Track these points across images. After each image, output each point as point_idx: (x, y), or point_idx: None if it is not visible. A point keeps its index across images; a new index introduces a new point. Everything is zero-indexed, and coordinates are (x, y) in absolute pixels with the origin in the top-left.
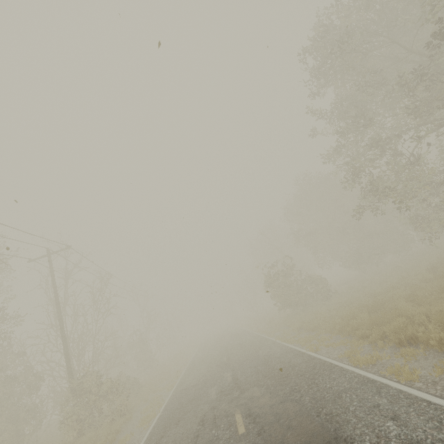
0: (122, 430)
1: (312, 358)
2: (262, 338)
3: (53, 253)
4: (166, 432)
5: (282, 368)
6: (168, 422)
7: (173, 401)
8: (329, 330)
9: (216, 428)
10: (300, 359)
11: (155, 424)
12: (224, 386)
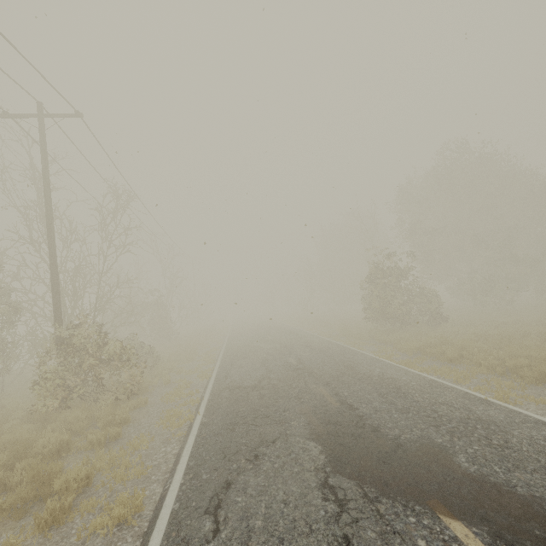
0: (131, 420)
1: (534, 420)
2: (345, 348)
3: (49, 116)
4: (234, 476)
5: (466, 420)
6: (227, 447)
7: (220, 402)
8: (500, 371)
9: (403, 542)
10: (498, 413)
11: (196, 437)
12: (329, 411)
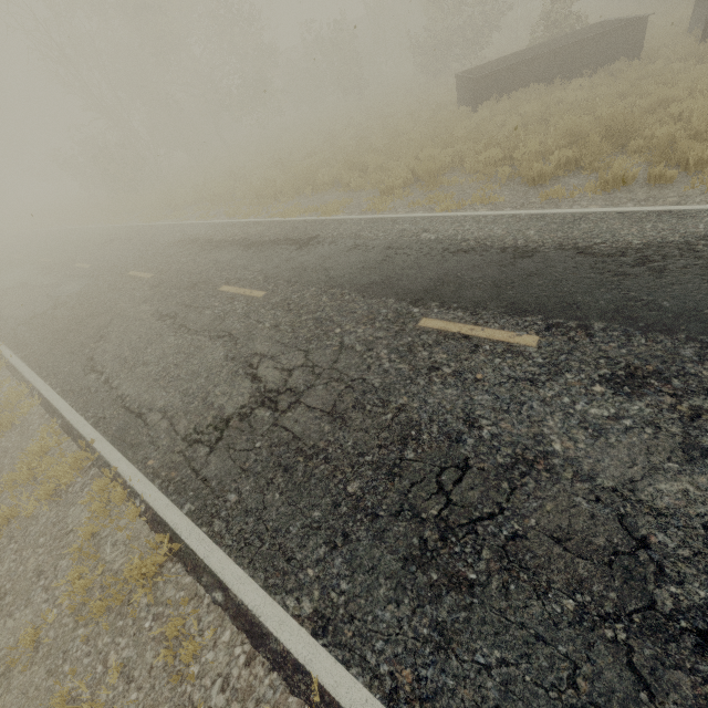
0: None
1: None
2: None
3: None
4: None
5: None
6: None
7: None
8: None
9: None
10: None
11: None
12: None
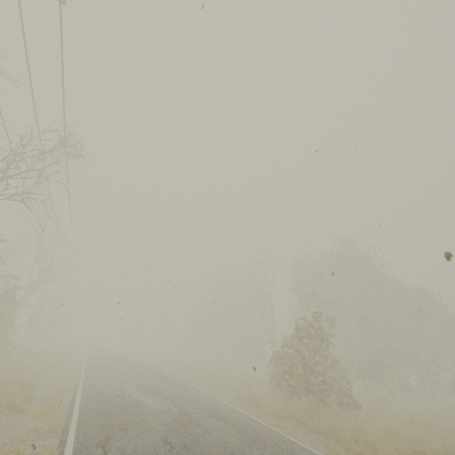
0: None
1: None
2: (280, 435)
3: None
4: None
5: None
6: None
7: None
8: None
9: None
10: None
11: None
12: None
